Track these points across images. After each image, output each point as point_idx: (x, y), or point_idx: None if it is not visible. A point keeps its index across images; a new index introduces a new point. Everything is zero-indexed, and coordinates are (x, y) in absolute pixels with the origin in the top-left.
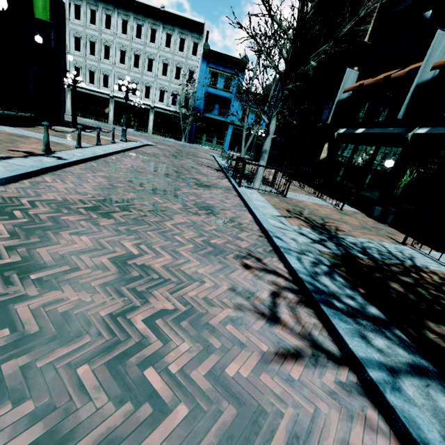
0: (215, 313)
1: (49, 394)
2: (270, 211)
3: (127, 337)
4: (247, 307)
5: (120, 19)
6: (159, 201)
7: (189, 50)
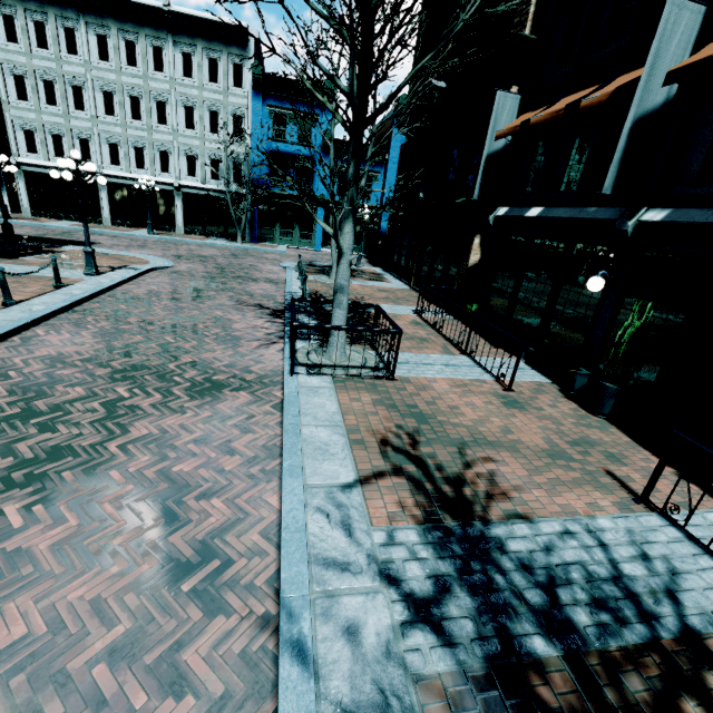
0: None
1: None
2: (334, 464)
3: None
4: None
5: (93, 33)
6: (12, 521)
7: (228, 78)
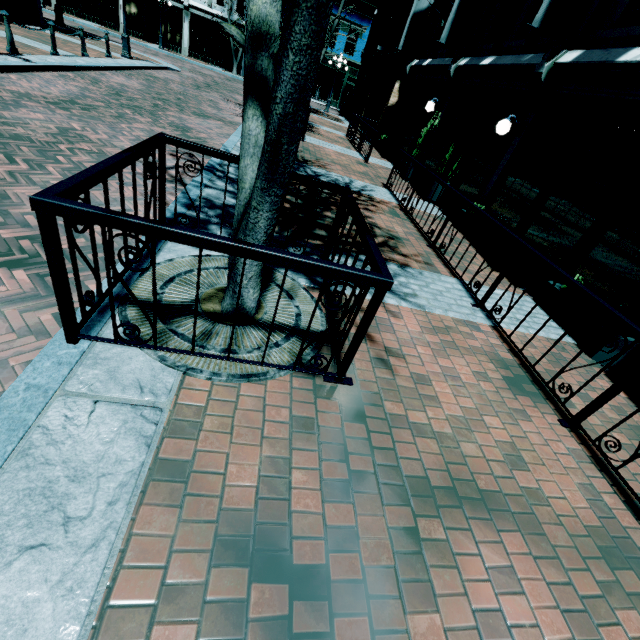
0: None
1: (5, 147)
2: None
3: (52, 148)
4: None
5: None
6: (129, 113)
7: None
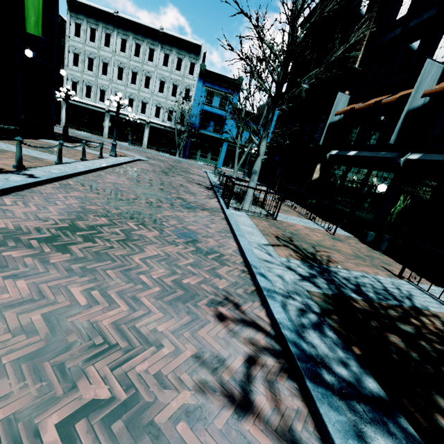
0: (166, 400)
1: None
2: (257, 238)
3: None
4: (211, 386)
5: (119, 38)
6: (133, 227)
7: (186, 69)
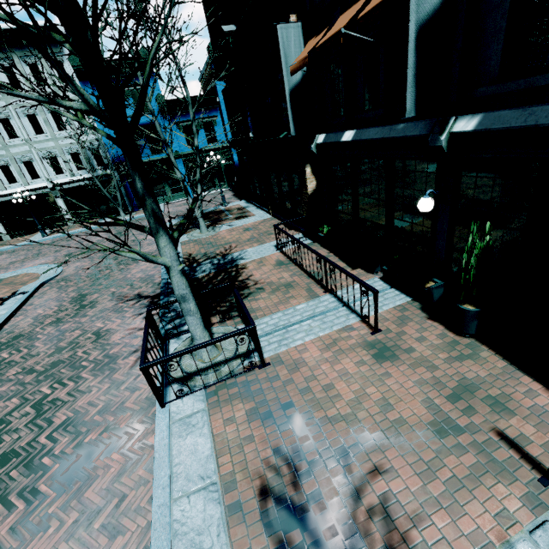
0: None
1: None
2: None
3: None
4: None
5: None
6: None
7: (53, 78)
